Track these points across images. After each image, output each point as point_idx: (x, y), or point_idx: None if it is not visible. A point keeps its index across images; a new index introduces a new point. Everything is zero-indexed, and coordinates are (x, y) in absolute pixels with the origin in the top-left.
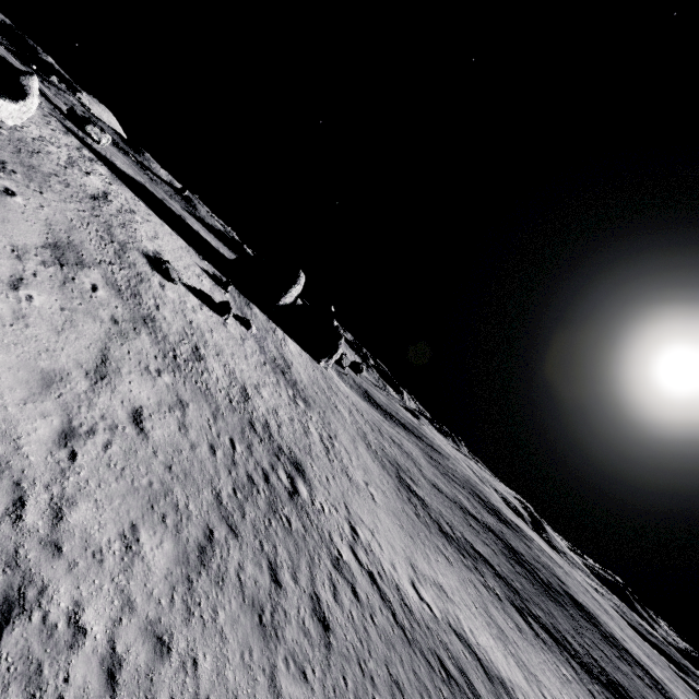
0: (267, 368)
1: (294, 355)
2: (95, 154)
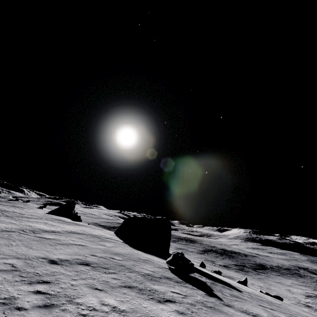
0: None
1: None
2: (221, 281)
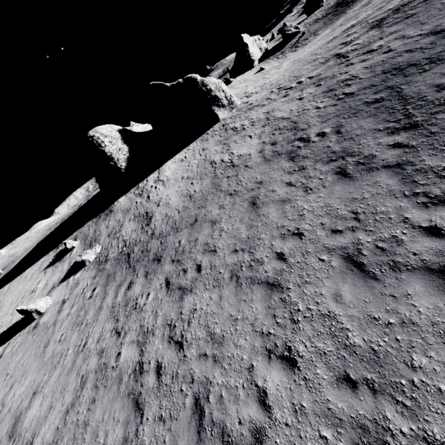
0: (91, 300)
1: (169, 179)
2: None
